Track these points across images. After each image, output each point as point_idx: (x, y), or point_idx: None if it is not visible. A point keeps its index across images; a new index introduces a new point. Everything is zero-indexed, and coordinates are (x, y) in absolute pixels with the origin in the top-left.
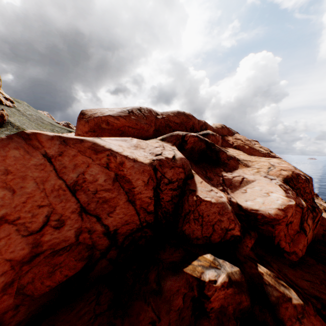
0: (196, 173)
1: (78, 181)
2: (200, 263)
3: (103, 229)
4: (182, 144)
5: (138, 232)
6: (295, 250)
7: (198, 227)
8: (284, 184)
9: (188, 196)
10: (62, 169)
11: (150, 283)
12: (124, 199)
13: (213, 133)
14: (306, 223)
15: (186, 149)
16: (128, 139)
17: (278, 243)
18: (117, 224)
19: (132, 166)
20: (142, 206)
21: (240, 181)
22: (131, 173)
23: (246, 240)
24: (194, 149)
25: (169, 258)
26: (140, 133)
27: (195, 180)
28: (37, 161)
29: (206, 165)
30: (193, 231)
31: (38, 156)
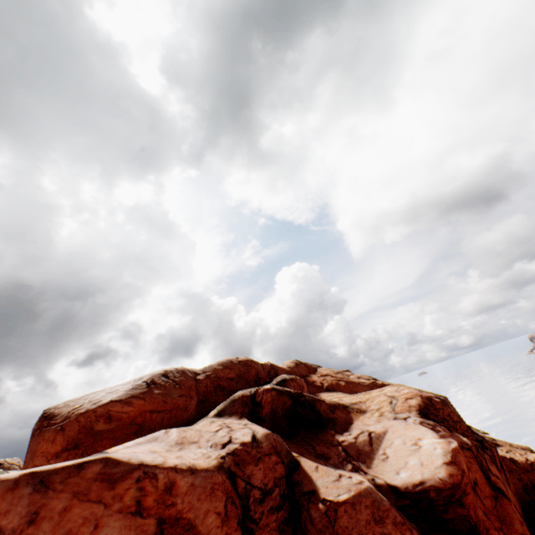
0: (300, 454)
1: None
2: None
3: None
4: (255, 410)
5: None
6: None
7: None
8: (425, 419)
9: (309, 510)
10: None
11: None
12: None
13: (291, 377)
14: (492, 473)
15: (264, 416)
16: (160, 435)
17: None
18: None
19: (191, 484)
20: None
21: (368, 441)
22: (192, 502)
23: None
24: (276, 412)
25: None
26: (174, 416)
27: (304, 468)
28: None
29: (307, 434)
30: None
31: None
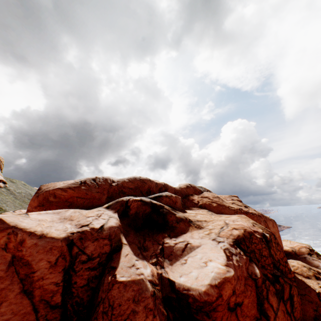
0: (129, 243)
1: None
2: None
3: None
4: (126, 210)
5: None
6: None
7: None
8: (233, 247)
9: (105, 277)
10: None
11: None
12: (17, 289)
13: (167, 194)
14: (268, 302)
15: (130, 215)
16: (62, 211)
17: None
18: None
19: (35, 243)
20: (43, 297)
21: (182, 248)
22: (32, 252)
23: None
24: (138, 214)
25: None
26: (91, 202)
27: (121, 252)
28: None
29: (148, 232)
30: None
31: None
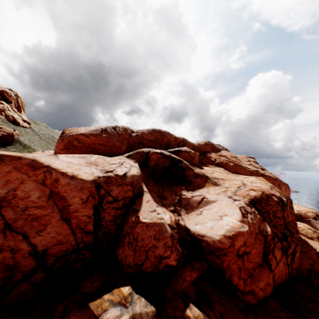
0: (149, 191)
1: (7, 197)
2: (111, 297)
3: (29, 249)
4: (146, 161)
5: (74, 254)
6: (254, 289)
7: (131, 253)
8: (249, 206)
9: (129, 217)
10: None
11: (54, 317)
12: (58, 217)
13: (186, 150)
14: (273, 255)
15: (150, 166)
16: (87, 156)
17: (229, 278)
18: (48, 243)
19: (68, 183)
20: (79, 225)
21: (199, 201)
22: (66, 190)
23: (186, 271)
24: (158, 166)
25: (87, 287)
26: (112, 150)
27: (143, 198)
28: None
29: (167, 183)
30: (126, 256)
31: None
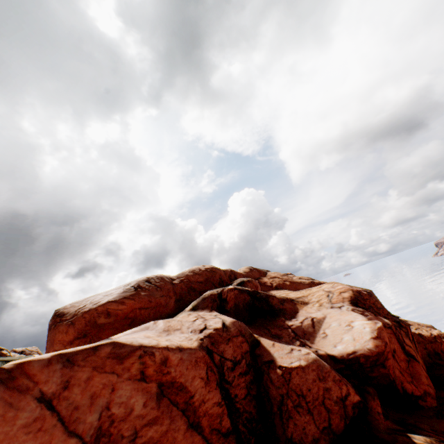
0: (259, 335)
1: (102, 425)
2: None
3: None
4: (222, 304)
5: None
6: (424, 388)
7: (307, 418)
8: (355, 307)
9: (269, 373)
10: (73, 413)
11: None
12: (183, 426)
13: (248, 279)
14: (406, 344)
15: (229, 309)
16: (150, 325)
17: (403, 388)
18: None
19: (180, 358)
20: (212, 425)
21: (311, 324)
22: (182, 371)
23: (371, 403)
24: (238, 306)
25: None
26: (158, 311)
27: (264, 345)
28: (29, 416)
29: (263, 321)
30: (304, 428)
31: (30, 405)
